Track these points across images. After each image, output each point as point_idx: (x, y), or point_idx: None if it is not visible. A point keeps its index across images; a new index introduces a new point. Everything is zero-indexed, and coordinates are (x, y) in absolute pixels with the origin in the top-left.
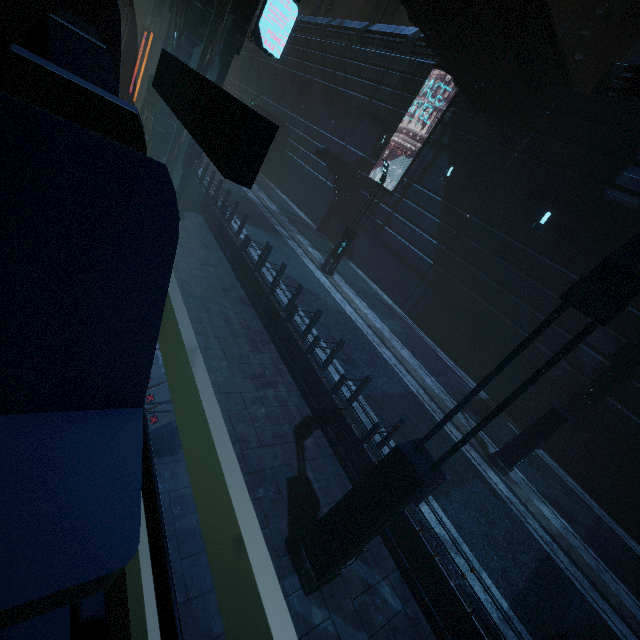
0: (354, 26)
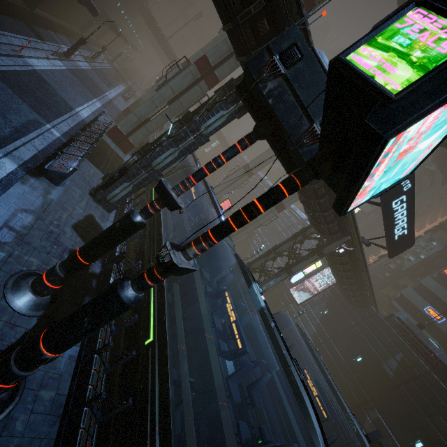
0: (301, 216)
